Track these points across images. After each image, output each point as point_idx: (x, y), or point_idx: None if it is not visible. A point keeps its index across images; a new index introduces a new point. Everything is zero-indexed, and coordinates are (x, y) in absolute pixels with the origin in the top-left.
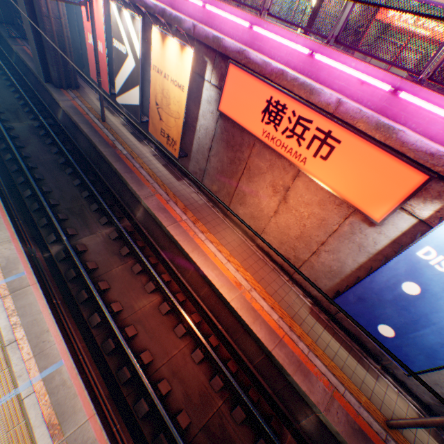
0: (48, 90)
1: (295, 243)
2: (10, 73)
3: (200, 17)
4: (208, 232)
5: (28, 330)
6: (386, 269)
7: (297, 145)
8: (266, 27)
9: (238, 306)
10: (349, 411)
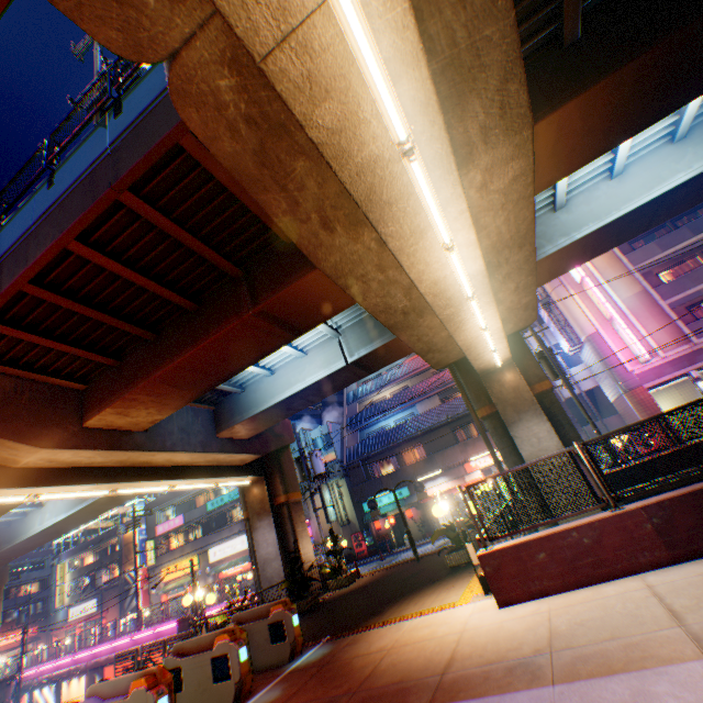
0: None
1: None
2: None
3: (92, 656)
4: None
5: None
6: None
7: None
8: (119, 639)
9: None
10: None
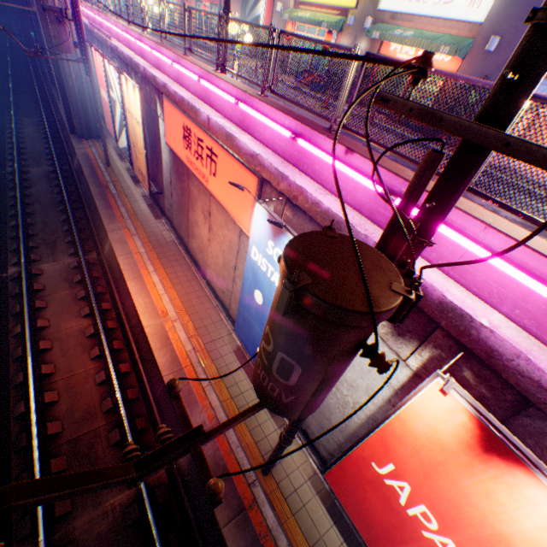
0: (72, 140)
1: (223, 272)
2: (48, 128)
3: (155, 62)
4: (161, 265)
5: None
6: (245, 280)
7: (202, 166)
8: (183, 63)
9: (152, 332)
10: (223, 447)
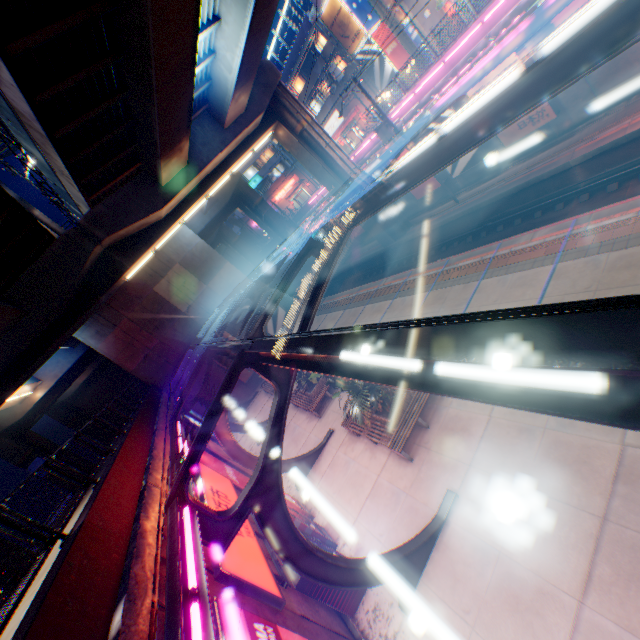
0: (399, 245)
1: None
2: (367, 272)
3: (480, 36)
4: None
5: (634, 208)
6: None
7: None
8: None
9: None
10: None
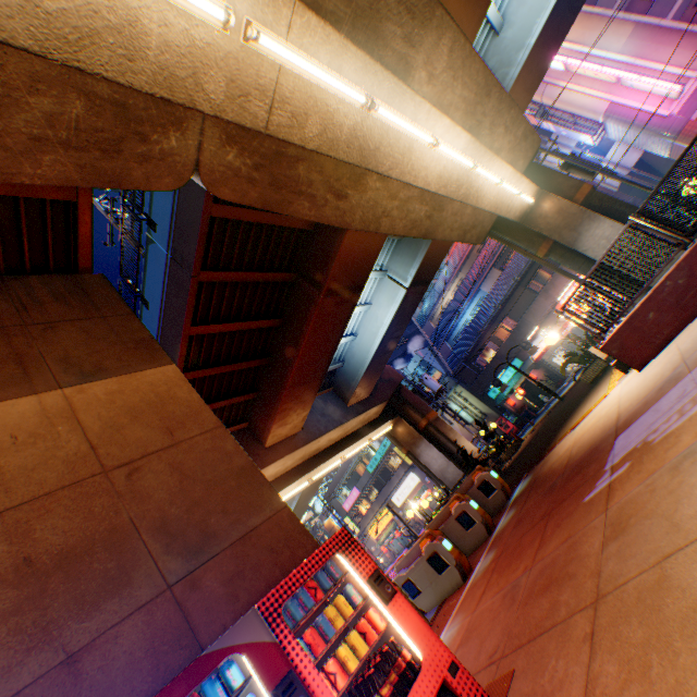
0: None
1: None
2: None
3: None
4: None
5: None
6: None
7: None
8: None
9: None
10: None
